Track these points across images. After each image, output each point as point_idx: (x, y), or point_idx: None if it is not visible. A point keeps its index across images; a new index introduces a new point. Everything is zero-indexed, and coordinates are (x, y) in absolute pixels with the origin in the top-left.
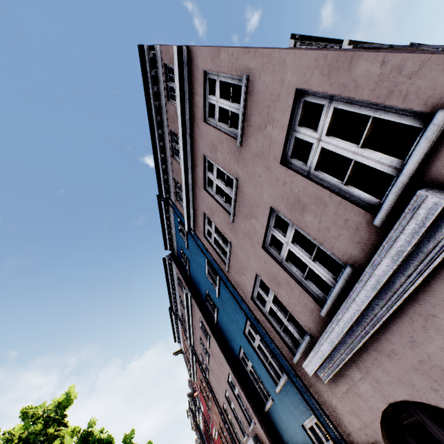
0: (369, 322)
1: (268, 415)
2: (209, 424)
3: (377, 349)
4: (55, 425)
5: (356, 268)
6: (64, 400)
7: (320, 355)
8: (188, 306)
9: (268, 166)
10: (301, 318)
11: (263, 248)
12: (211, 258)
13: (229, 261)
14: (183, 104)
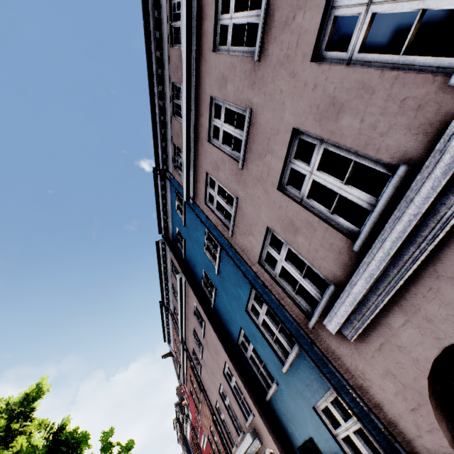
0: (428, 234)
1: (269, 405)
2: (198, 432)
3: (433, 274)
4: (22, 422)
5: (412, 166)
6: (33, 392)
7: (350, 301)
8: (181, 294)
9: (293, 72)
10: (323, 265)
11: (278, 190)
12: (211, 228)
13: (234, 222)
14: (189, 36)
